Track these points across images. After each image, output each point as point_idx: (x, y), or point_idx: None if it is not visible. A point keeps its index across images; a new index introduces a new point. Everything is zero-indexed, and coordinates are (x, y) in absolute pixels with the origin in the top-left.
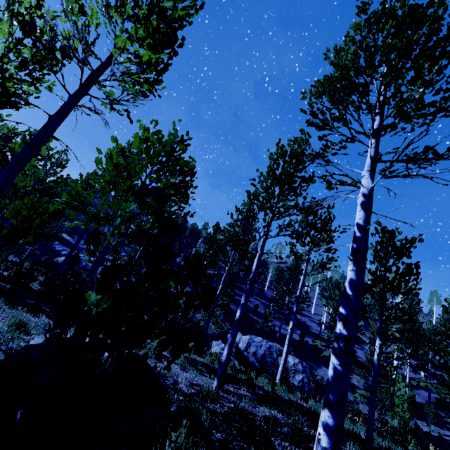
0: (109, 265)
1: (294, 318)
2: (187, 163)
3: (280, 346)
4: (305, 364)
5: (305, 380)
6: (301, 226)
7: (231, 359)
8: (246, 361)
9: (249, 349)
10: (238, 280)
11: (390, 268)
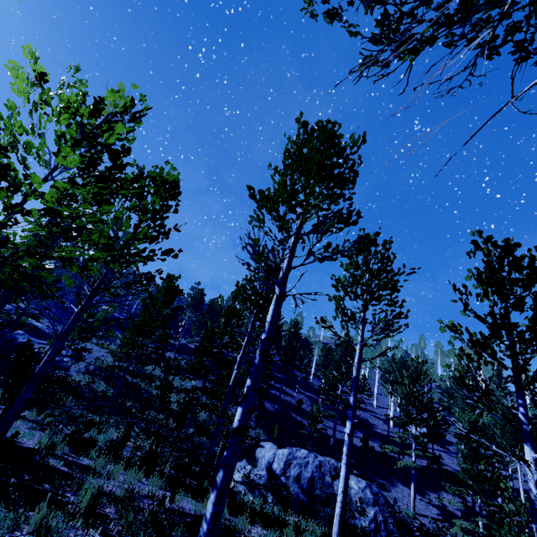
0: (94, 359)
1: (352, 415)
2: (162, 172)
3: (335, 462)
4: (376, 489)
5: (379, 517)
6: (349, 272)
7: (262, 491)
8: (285, 492)
9: (289, 472)
10: (274, 368)
11: (522, 302)
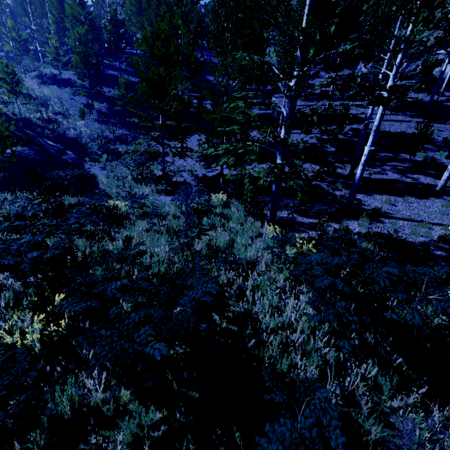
0: None
1: None
2: None
3: None
4: None
5: None
6: None
7: None
8: None
9: None
10: None
11: None
